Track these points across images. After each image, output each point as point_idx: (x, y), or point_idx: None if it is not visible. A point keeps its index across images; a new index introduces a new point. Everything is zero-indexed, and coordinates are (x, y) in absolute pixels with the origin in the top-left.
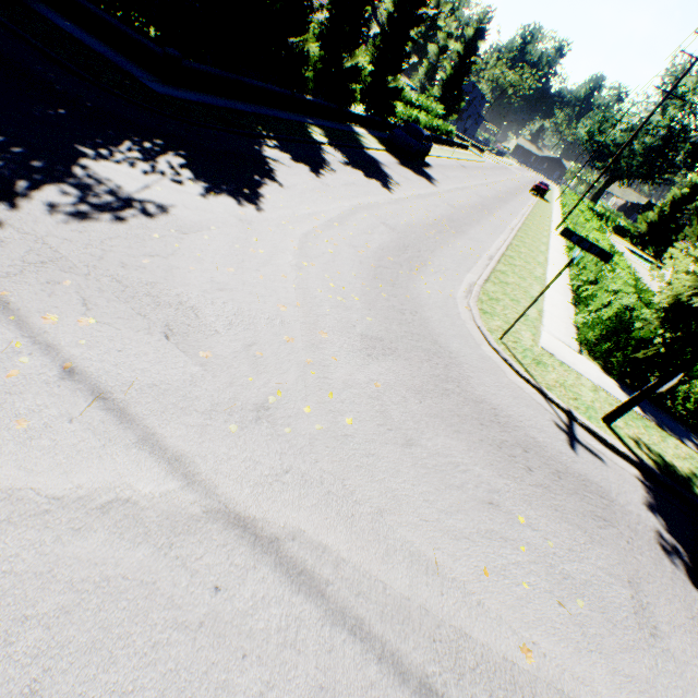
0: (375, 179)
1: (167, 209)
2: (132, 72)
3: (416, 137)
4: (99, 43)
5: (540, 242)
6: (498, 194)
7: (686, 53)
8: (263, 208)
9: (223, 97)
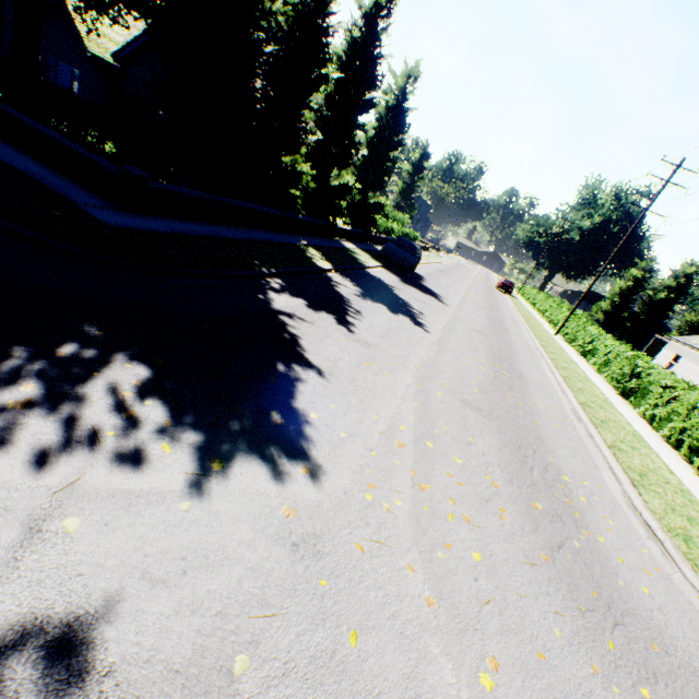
0: (400, 312)
1: (85, 649)
2: (70, 196)
3: (409, 251)
4: (26, 158)
5: (568, 361)
6: (486, 299)
7: (656, 177)
8: (318, 462)
9: (202, 222)
